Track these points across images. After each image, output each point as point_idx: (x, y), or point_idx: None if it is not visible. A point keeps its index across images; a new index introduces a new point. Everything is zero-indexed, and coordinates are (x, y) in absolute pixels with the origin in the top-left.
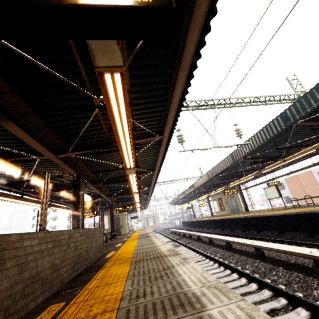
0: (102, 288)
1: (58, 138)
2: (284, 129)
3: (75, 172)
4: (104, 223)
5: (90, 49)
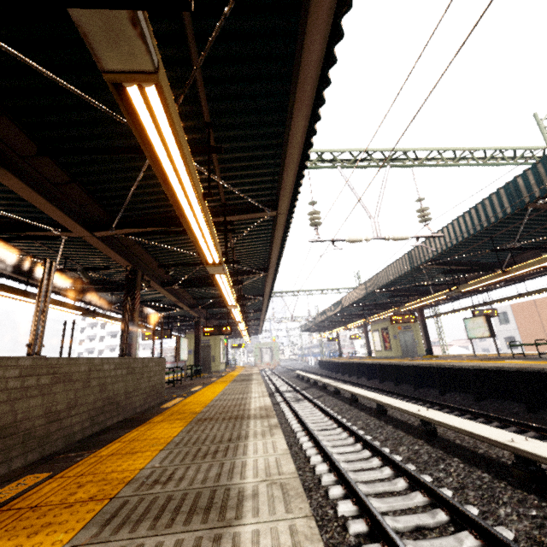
0: (119, 458)
1: (94, 203)
2: (510, 214)
3: (129, 263)
4: (181, 350)
5: (84, 33)
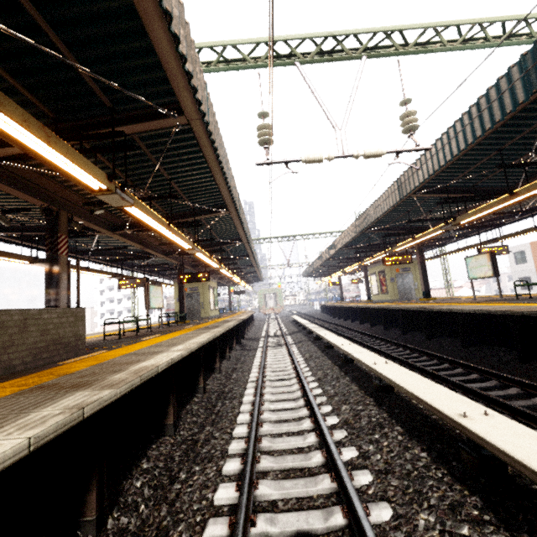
0: None
1: None
2: (522, 103)
3: (40, 200)
4: (151, 298)
5: None
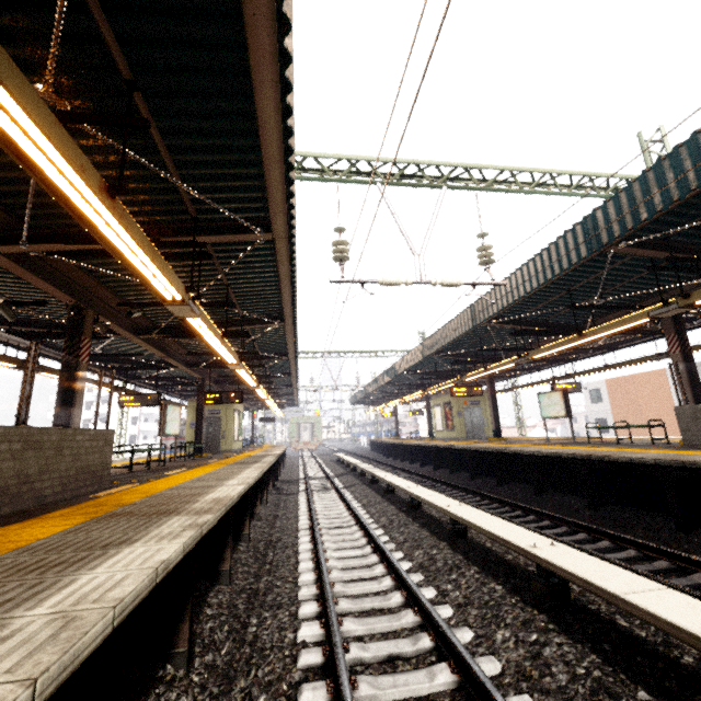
0: None
1: None
2: (585, 258)
3: (69, 296)
4: (168, 421)
5: None
